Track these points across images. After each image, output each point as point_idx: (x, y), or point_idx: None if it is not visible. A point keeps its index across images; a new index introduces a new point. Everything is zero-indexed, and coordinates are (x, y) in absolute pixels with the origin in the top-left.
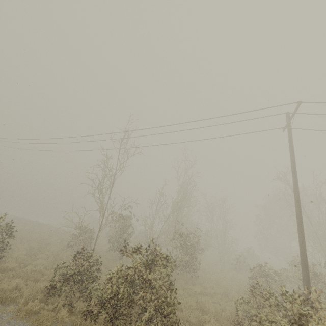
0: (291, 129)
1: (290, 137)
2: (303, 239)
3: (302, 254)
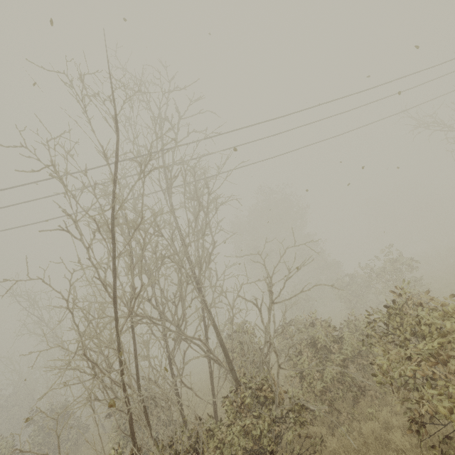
0: None
1: None
2: None
3: None
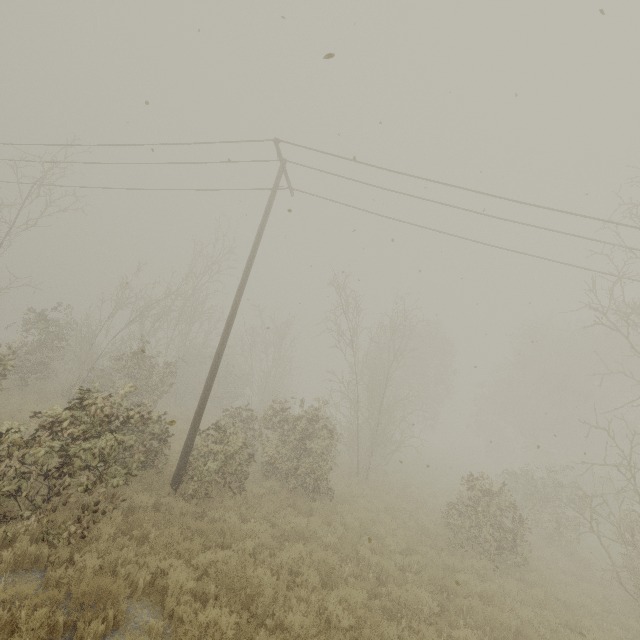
0: (277, 188)
1: (269, 200)
2: (220, 349)
3: (211, 368)
